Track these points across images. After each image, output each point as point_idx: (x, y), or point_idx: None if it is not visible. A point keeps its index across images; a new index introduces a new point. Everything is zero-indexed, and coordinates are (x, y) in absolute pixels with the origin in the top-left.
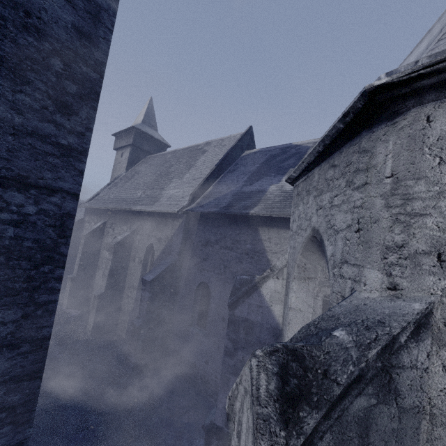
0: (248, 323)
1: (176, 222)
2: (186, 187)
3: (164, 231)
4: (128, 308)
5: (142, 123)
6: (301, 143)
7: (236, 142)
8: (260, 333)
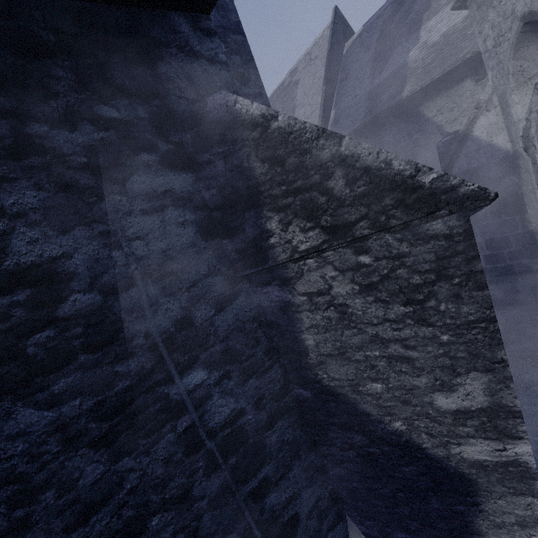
0: (471, 172)
1: None
2: None
3: None
4: None
5: None
6: None
7: (330, 41)
8: (490, 172)
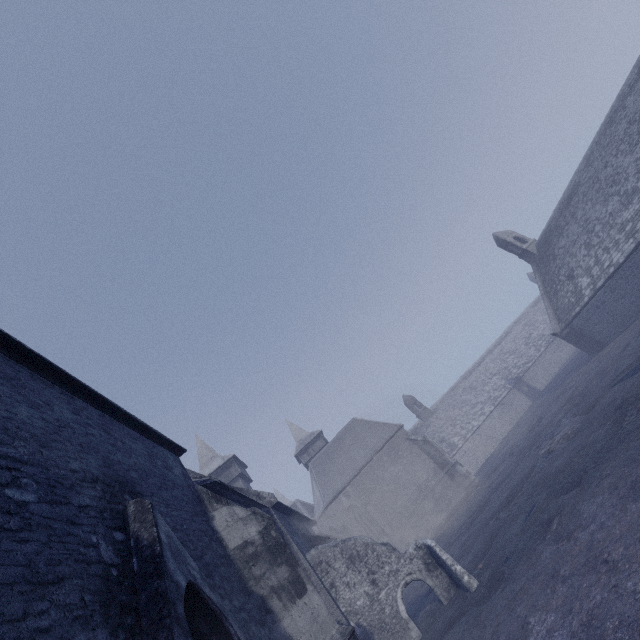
0: None
1: None
2: None
3: None
4: None
5: None
6: None
7: None
8: None
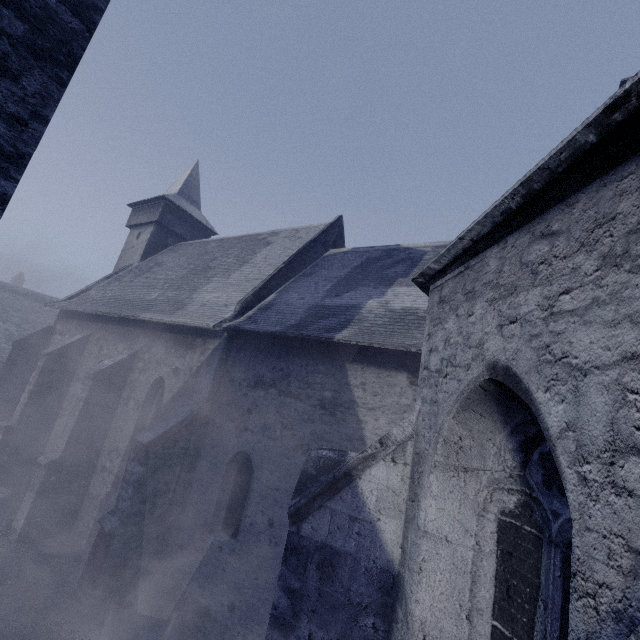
0: (327, 554)
1: (209, 344)
2: (233, 290)
3: (187, 358)
4: (101, 490)
5: (178, 195)
6: (414, 245)
7: (318, 234)
8: (352, 580)
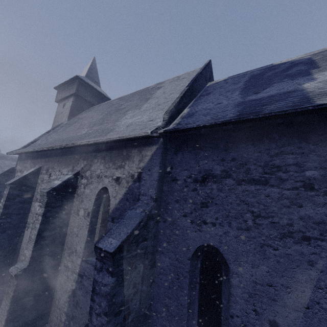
0: None
1: (146, 152)
2: (150, 112)
3: (126, 167)
4: (67, 287)
5: (85, 77)
6: (288, 60)
7: (202, 69)
8: None
